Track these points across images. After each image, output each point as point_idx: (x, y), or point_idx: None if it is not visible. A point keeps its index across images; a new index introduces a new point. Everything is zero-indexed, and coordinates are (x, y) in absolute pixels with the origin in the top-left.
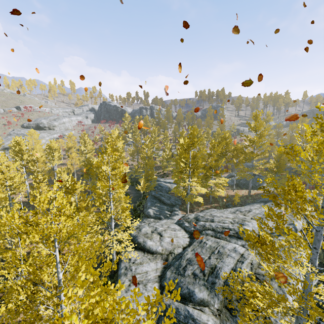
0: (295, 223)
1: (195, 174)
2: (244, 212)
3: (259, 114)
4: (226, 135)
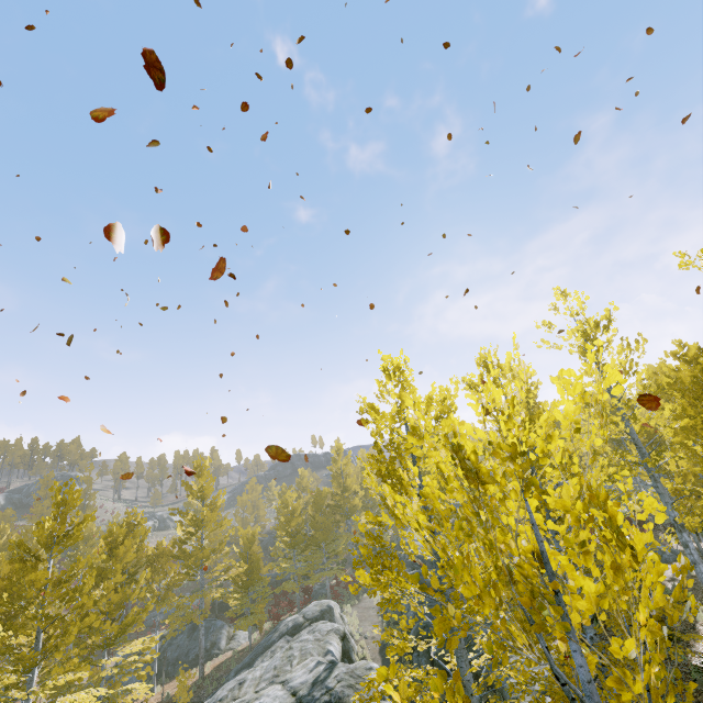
0: (330, 647)
1: (66, 638)
2: (230, 694)
3: (205, 464)
4: (135, 519)
